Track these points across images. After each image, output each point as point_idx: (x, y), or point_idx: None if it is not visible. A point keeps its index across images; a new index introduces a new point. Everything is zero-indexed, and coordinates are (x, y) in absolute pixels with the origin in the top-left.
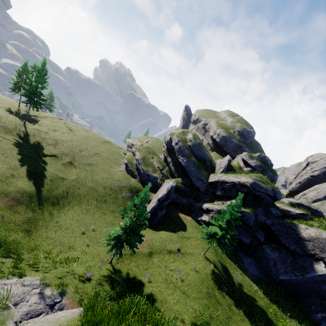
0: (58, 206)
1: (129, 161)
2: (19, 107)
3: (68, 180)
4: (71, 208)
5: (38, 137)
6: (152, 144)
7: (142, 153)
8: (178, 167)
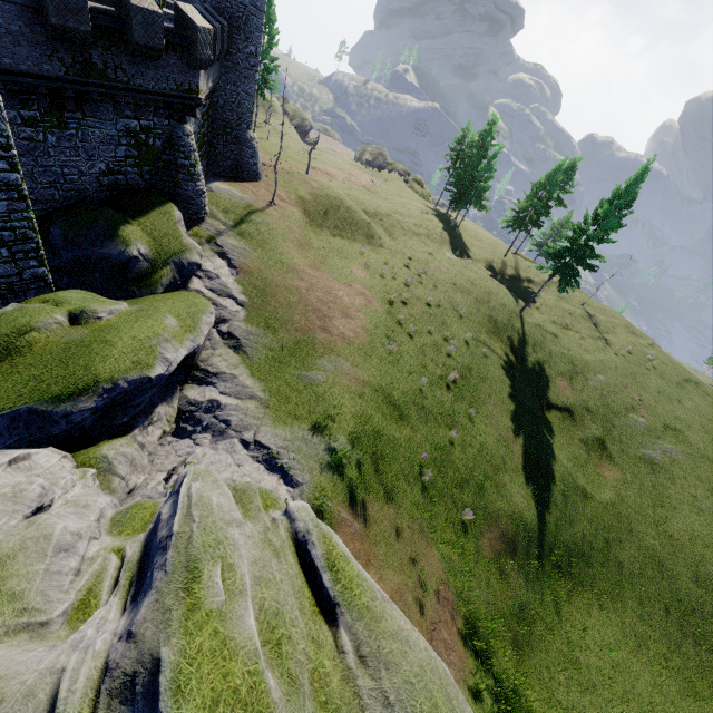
0: (569, 581)
1: None
2: (504, 258)
3: (595, 502)
4: (594, 600)
5: (542, 349)
6: None
7: None
8: None
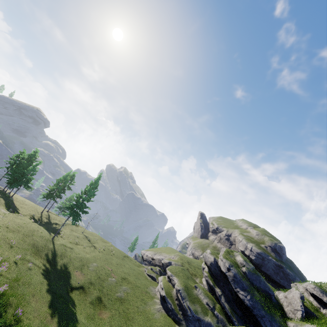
0: None
1: (167, 292)
2: (42, 213)
3: None
4: None
5: (65, 257)
6: (181, 262)
7: (182, 279)
8: (233, 305)
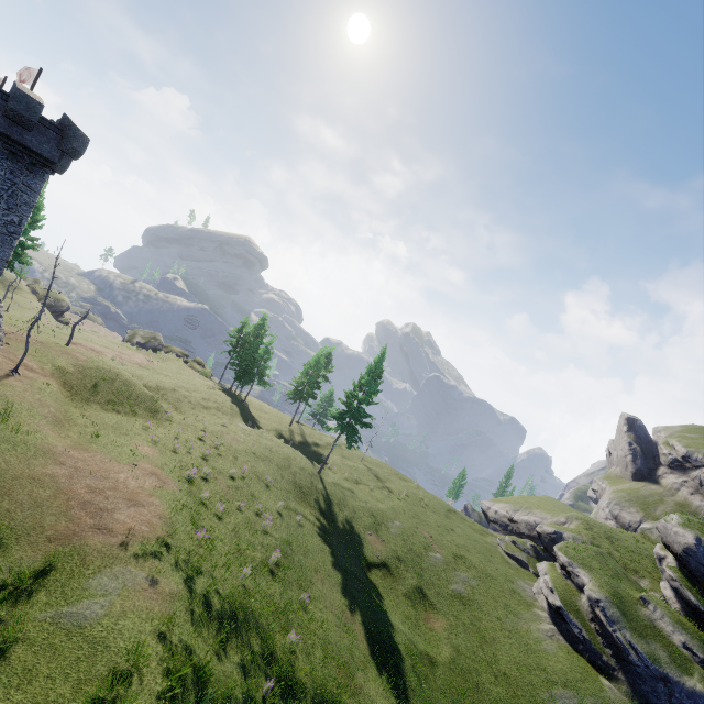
0: None
1: (565, 600)
2: (291, 427)
3: (440, 666)
4: None
5: (346, 506)
6: (590, 536)
7: (601, 577)
8: None
